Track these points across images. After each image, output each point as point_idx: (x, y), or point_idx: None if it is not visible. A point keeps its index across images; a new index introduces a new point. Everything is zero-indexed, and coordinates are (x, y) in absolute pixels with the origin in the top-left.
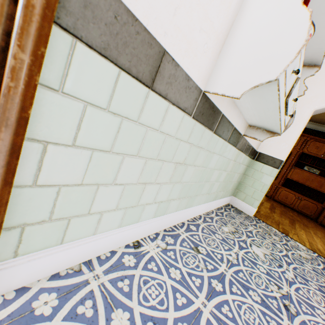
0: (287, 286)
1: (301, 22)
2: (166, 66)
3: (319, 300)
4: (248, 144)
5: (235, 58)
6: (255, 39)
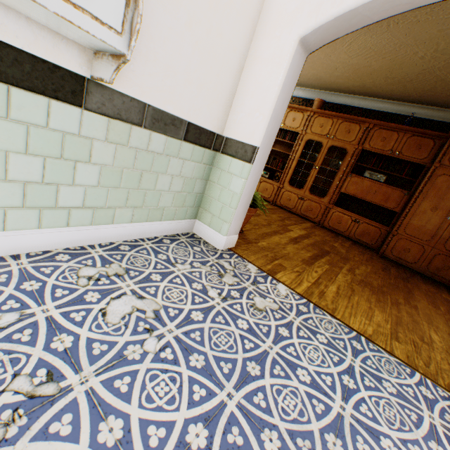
0: (90, 374)
1: None
2: None
3: (161, 394)
4: (156, 112)
5: None
6: None
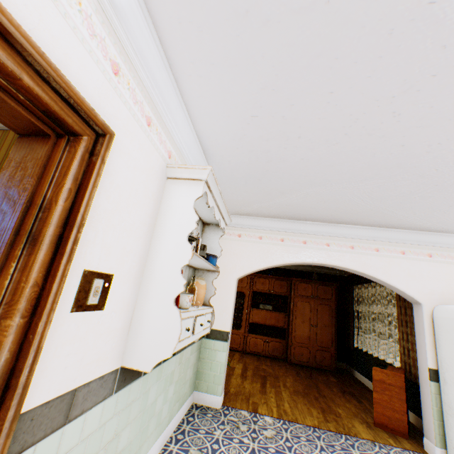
0: None
1: (176, 317)
2: (79, 394)
3: None
4: None
5: (142, 337)
6: (153, 323)
